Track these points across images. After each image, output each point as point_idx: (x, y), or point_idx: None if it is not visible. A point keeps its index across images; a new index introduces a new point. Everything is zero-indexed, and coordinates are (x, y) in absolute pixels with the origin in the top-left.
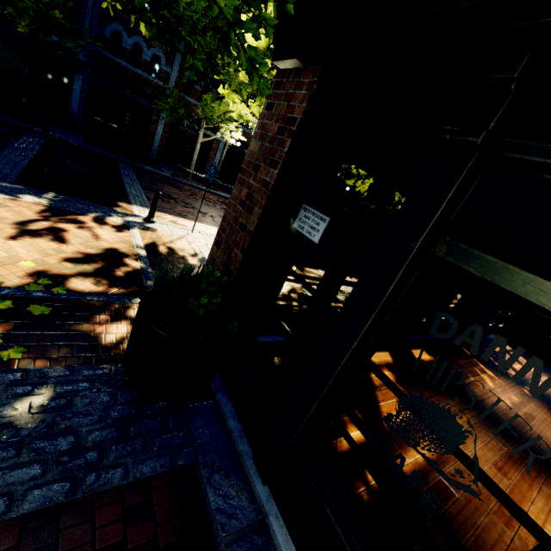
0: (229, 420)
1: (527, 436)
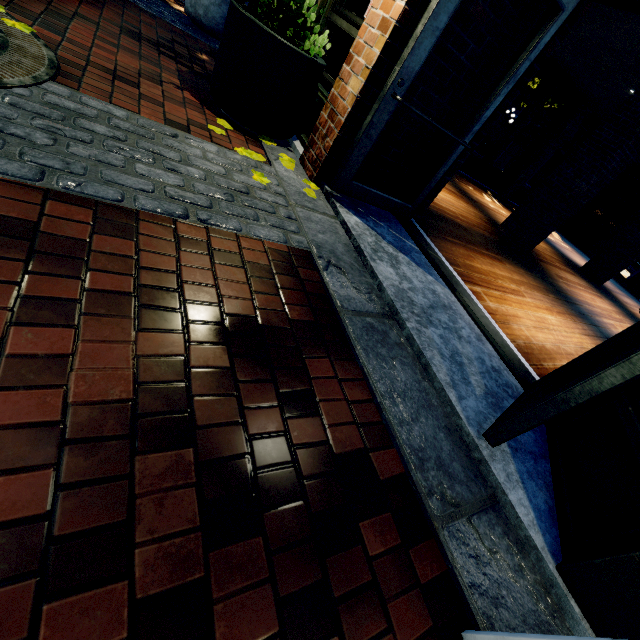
0: None
1: (483, 207)
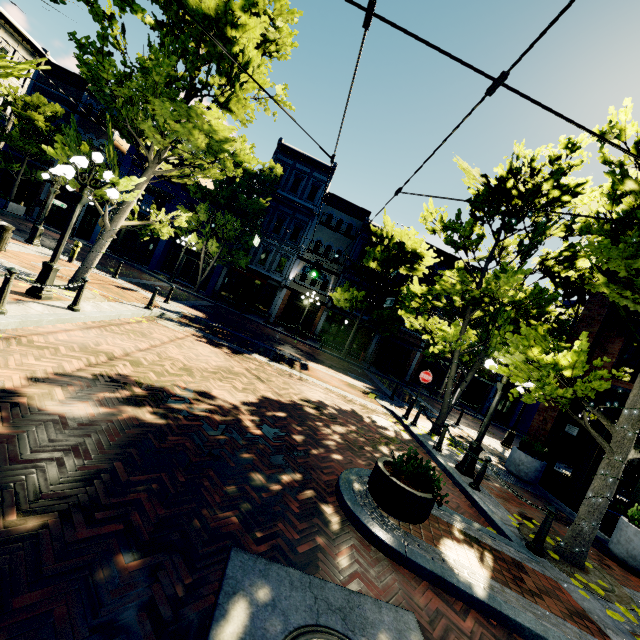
0: (549, 494)
1: None
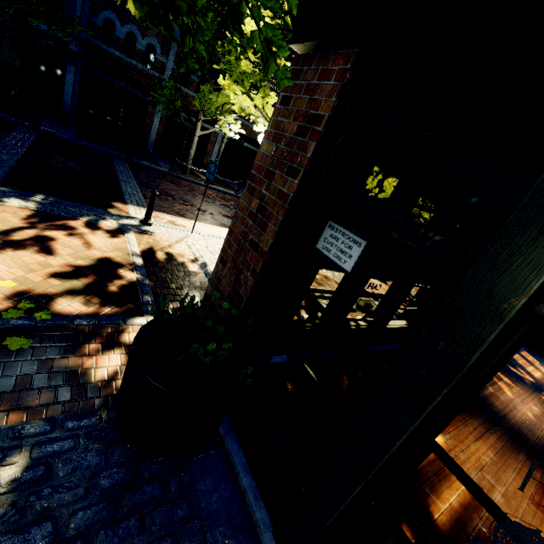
0: (241, 476)
1: None
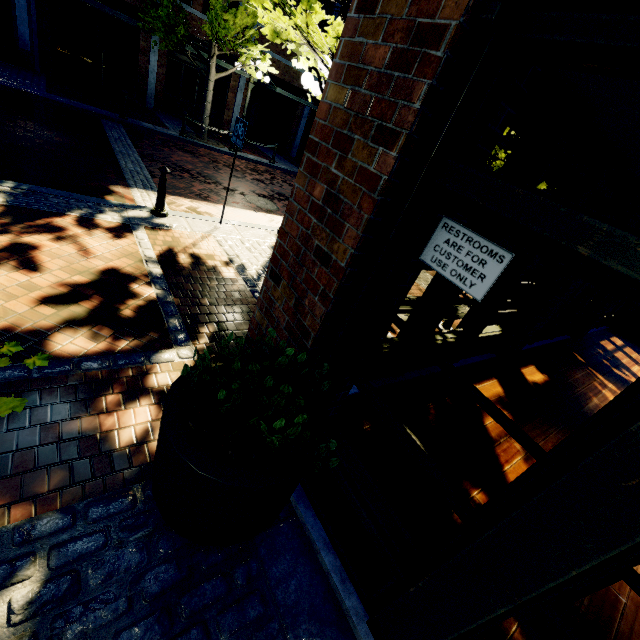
0: (322, 555)
1: None
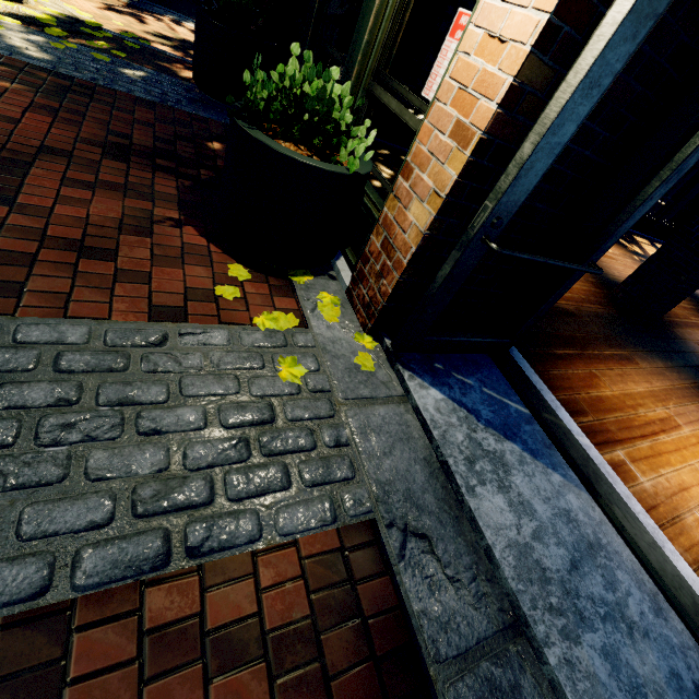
0: None
1: None
